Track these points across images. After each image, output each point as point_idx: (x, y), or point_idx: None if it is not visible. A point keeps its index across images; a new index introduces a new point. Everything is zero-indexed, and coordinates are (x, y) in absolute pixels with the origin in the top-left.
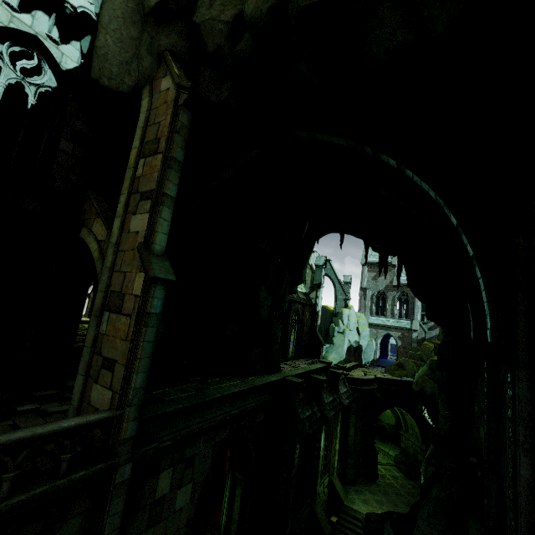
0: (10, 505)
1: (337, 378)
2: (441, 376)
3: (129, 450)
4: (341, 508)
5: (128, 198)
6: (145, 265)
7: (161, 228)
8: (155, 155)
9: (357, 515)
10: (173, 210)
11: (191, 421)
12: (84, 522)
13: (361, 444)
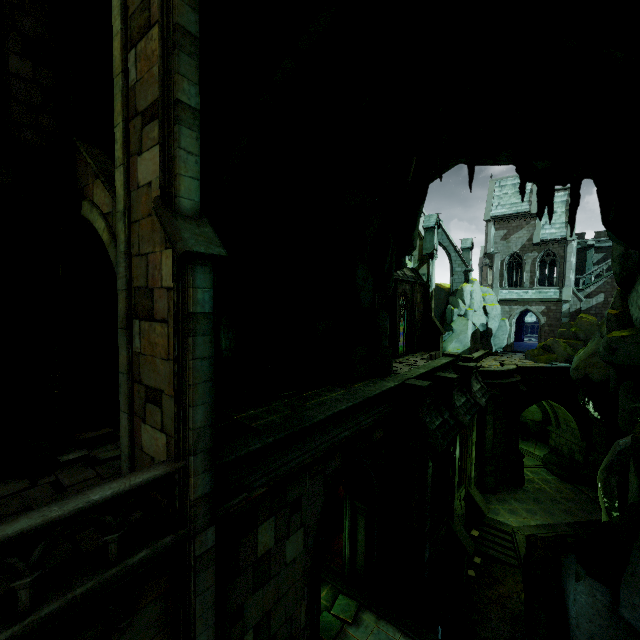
0: (37, 620)
1: (468, 373)
2: (627, 358)
3: (207, 510)
4: (483, 521)
5: (125, 129)
6: (168, 234)
7: (185, 168)
8: (148, 31)
9: (504, 528)
10: (200, 135)
11: (289, 456)
12: (165, 606)
13: (502, 447)
